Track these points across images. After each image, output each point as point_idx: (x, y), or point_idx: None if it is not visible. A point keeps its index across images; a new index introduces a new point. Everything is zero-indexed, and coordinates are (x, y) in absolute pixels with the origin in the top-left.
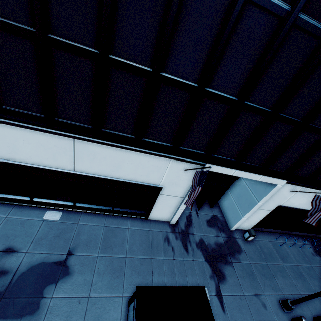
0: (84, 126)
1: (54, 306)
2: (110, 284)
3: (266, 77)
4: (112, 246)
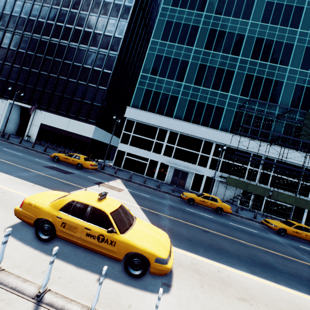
0: None
1: None
2: None
3: (20, 77)
4: None
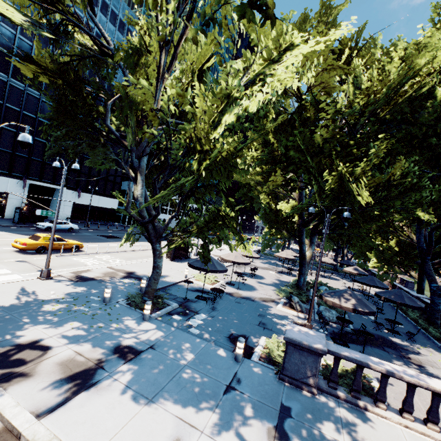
0: None
1: None
2: None
3: (35, 151)
4: None
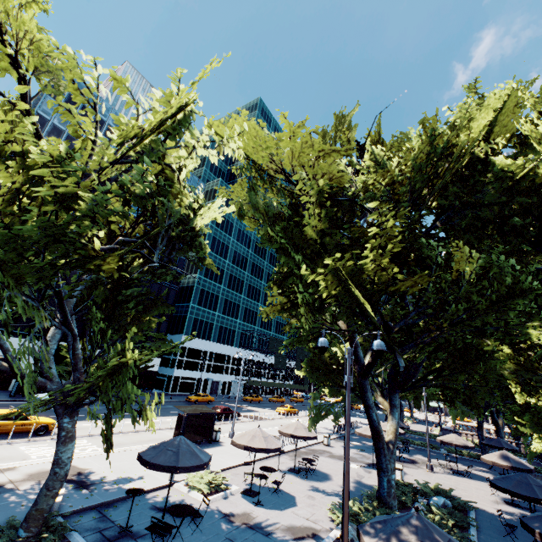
0: None
1: None
2: None
3: None
4: None
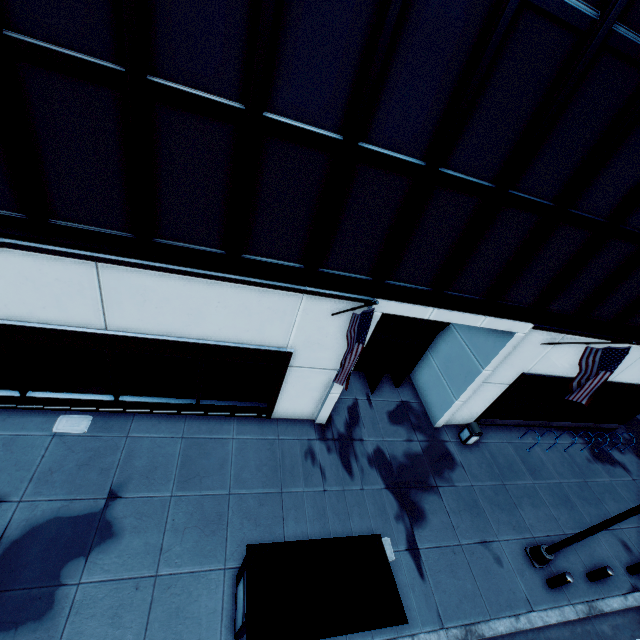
0: (115, 234)
1: (86, 599)
2: (198, 547)
3: (478, 117)
4: (200, 475)
